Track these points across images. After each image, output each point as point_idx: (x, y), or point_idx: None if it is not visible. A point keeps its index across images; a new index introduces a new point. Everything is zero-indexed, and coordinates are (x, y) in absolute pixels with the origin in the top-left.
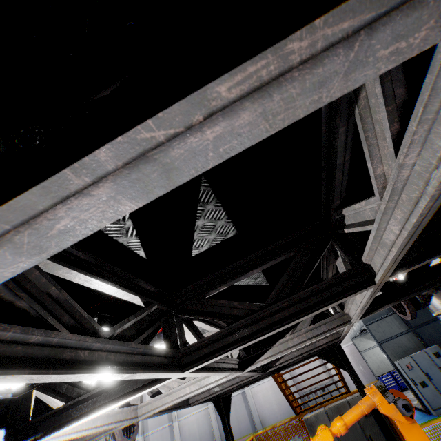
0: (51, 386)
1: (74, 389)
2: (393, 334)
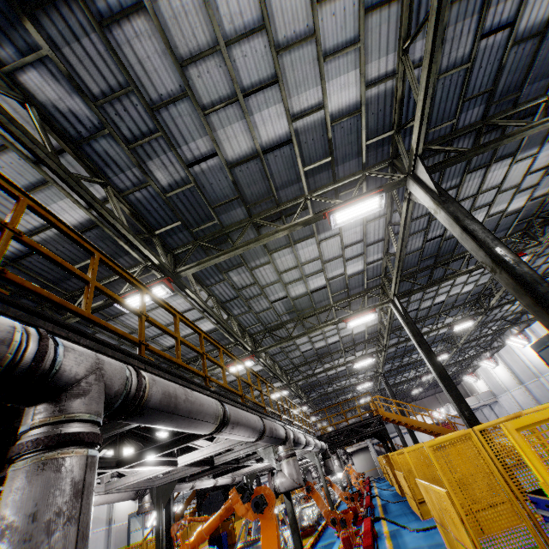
0: None
1: None
2: None
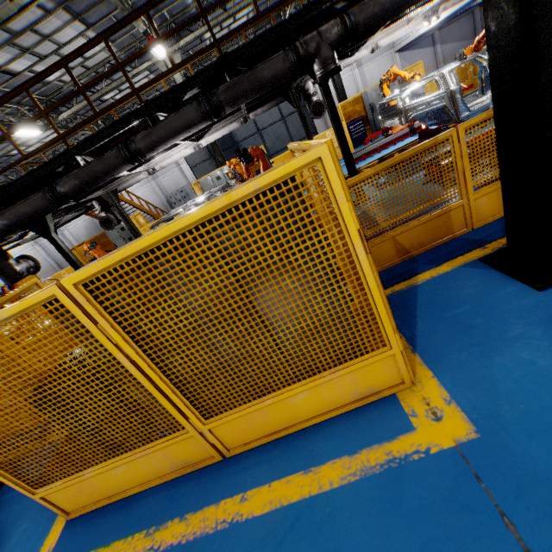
0: None
1: None
2: (201, 161)
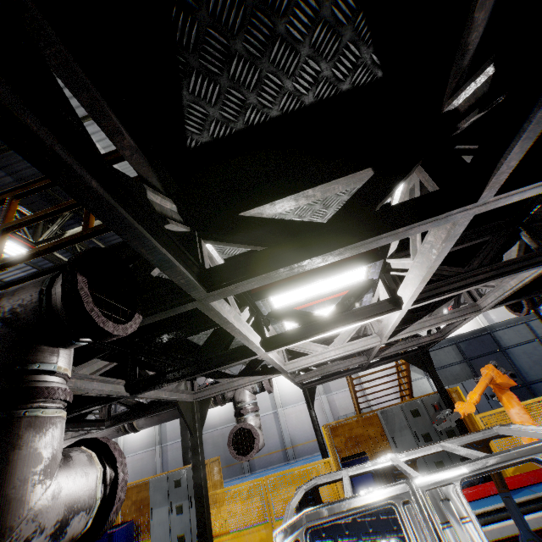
0: (282, 316)
1: (307, 317)
2: (448, 363)
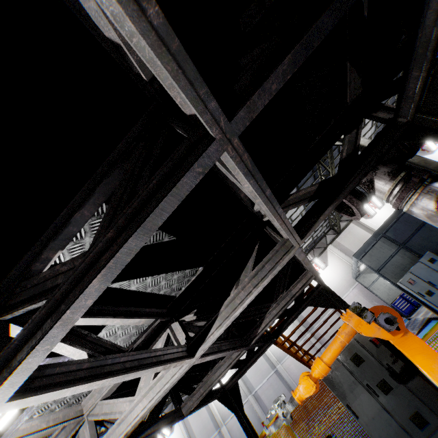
0: None
1: None
2: (387, 257)
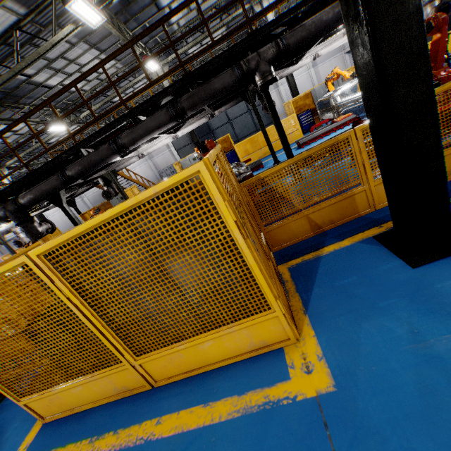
0: None
1: None
2: (184, 145)
